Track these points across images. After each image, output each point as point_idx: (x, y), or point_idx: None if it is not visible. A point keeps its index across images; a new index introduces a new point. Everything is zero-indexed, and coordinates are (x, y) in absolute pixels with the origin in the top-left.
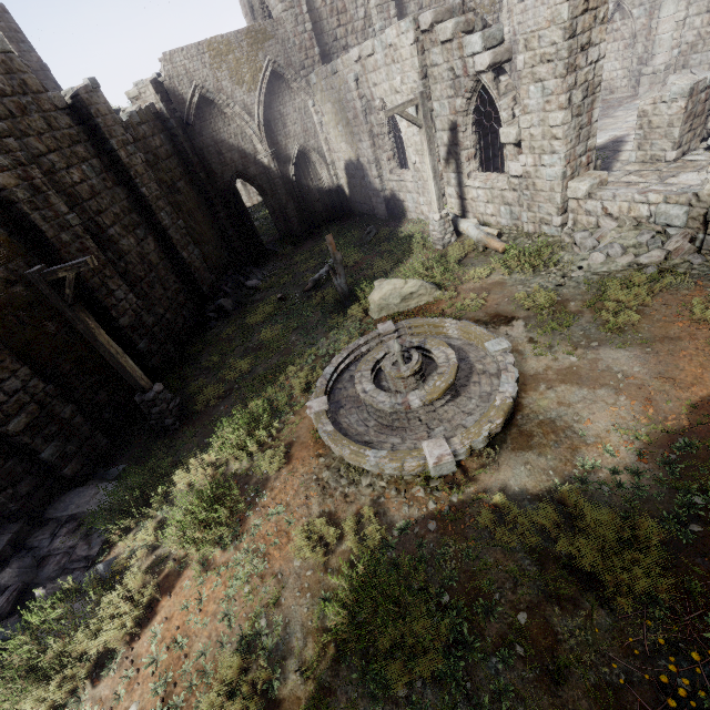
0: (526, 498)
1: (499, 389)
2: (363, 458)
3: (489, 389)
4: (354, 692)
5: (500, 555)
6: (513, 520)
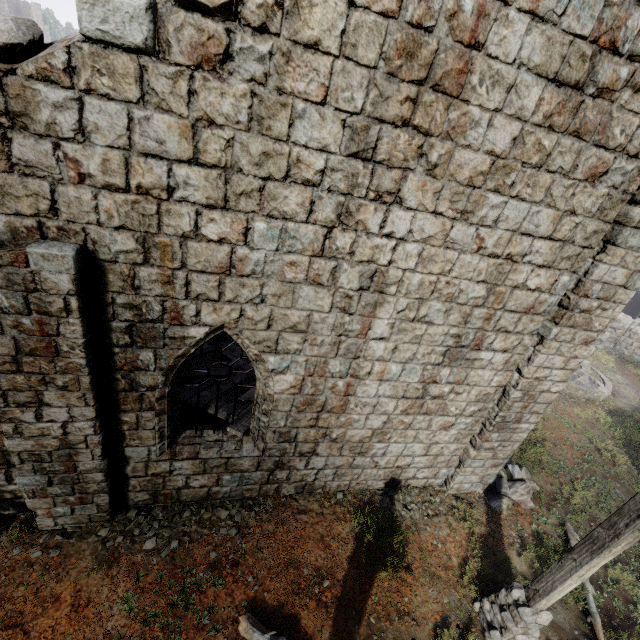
0: (630, 410)
1: (601, 376)
2: (581, 388)
3: (594, 376)
4: (635, 451)
5: (637, 423)
6: (633, 415)
